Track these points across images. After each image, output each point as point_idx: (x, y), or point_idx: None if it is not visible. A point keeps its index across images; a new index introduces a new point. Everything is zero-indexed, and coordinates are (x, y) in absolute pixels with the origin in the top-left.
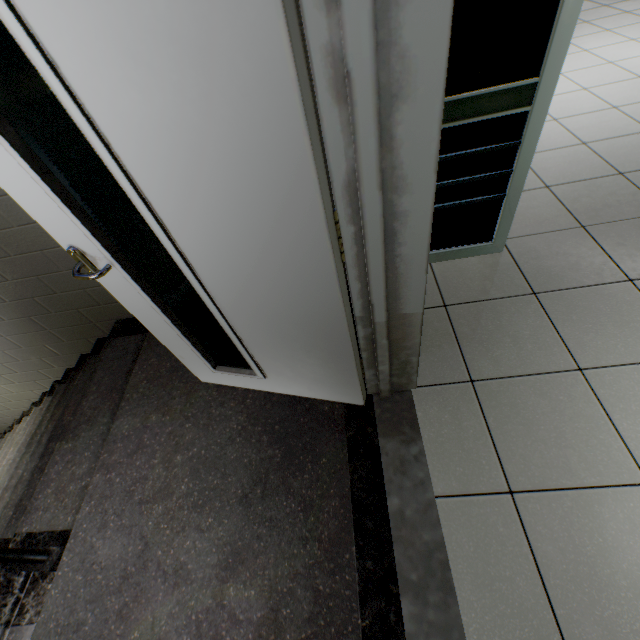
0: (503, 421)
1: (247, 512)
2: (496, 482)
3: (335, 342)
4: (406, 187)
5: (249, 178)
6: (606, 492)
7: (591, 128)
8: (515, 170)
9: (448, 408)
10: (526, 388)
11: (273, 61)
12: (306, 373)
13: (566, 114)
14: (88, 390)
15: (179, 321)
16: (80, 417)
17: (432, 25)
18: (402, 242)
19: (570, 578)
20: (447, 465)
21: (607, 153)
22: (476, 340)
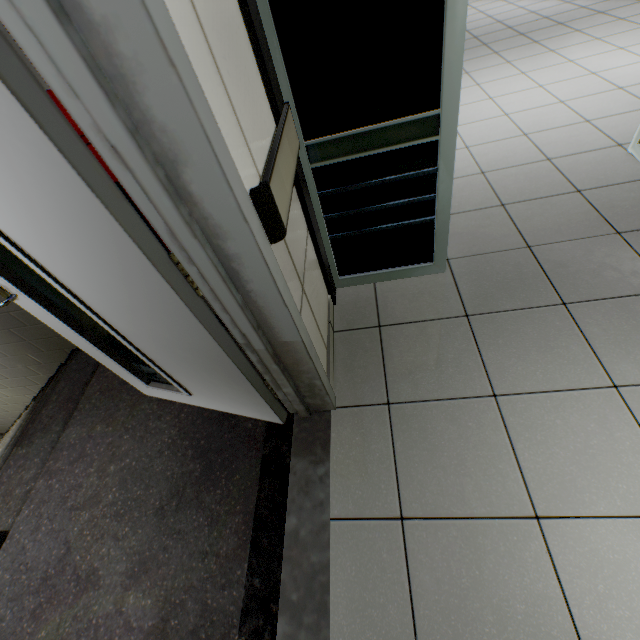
0: (410, 446)
1: (160, 523)
2: (390, 507)
3: (225, 366)
4: (226, 234)
5: (77, 229)
6: (493, 524)
7: (559, 143)
8: (438, 195)
9: (361, 430)
10: (438, 413)
11: (38, 142)
12: (220, 392)
13: (537, 129)
14: (49, 399)
15: (101, 341)
16: (38, 425)
17: (177, 106)
18: (248, 280)
19: (440, 609)
20: (348, 487)
21: (569, 169)
22: (401, 362)
